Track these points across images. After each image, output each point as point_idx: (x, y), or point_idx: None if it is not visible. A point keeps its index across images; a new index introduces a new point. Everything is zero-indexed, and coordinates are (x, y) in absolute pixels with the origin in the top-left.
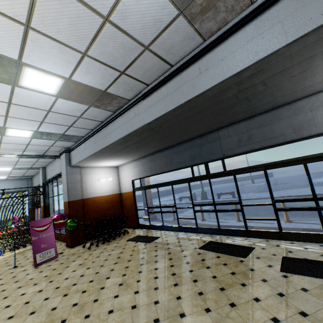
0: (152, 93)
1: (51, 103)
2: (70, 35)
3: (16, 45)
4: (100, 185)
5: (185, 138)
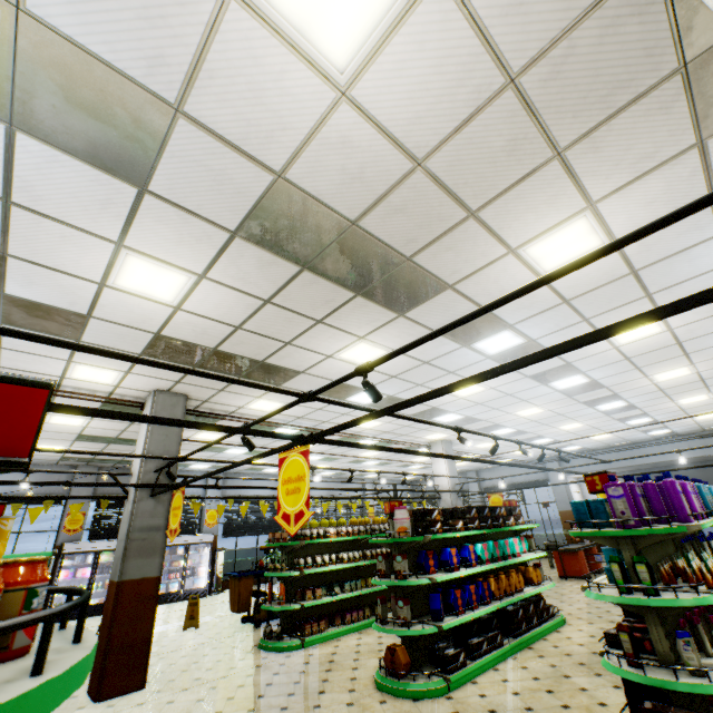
0: (710, 437)
1: (637, 437)
2: (706, 424)
3: (681, 426)
4: (575, 497)
5: (702, 460)
